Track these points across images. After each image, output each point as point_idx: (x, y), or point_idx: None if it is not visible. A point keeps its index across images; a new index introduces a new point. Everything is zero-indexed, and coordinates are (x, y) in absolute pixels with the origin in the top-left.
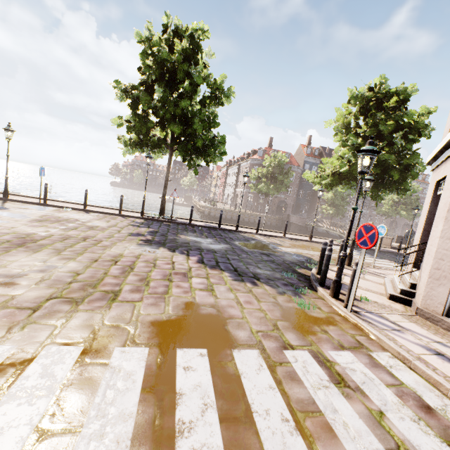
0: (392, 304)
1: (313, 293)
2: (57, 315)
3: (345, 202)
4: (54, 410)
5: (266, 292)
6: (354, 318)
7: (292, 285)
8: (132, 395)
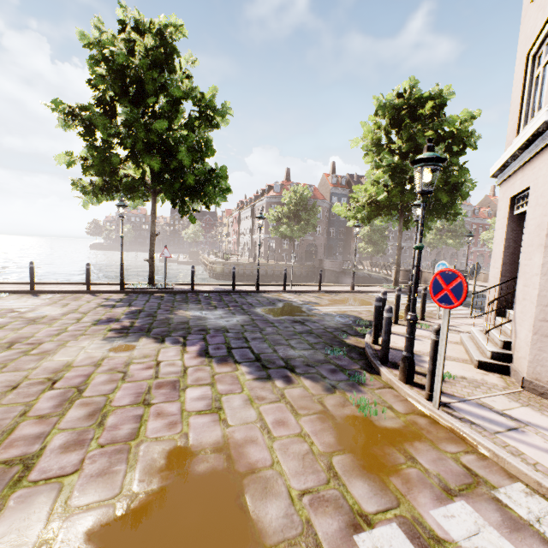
0: (486, 377)
1: (376, 379)
2: None
3: (384, 237)
4: None
5: (307, 393)
6: (448, 419)
7: (342, 369)
8: None
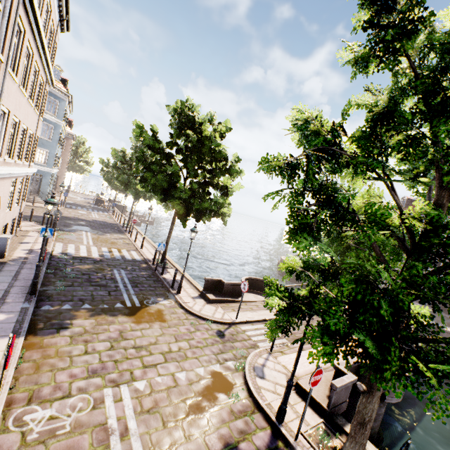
0: None
1: None
2: None
3: None
4: None
5: None
6: None
7: None
8: None
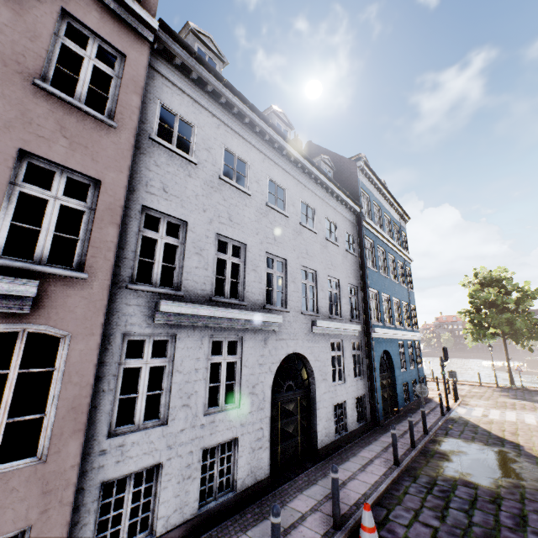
0: None
1: None
2: (501, 409)
3: None
4: (517, 415)
5: None
6: None
7: None
8: (532, 417)
